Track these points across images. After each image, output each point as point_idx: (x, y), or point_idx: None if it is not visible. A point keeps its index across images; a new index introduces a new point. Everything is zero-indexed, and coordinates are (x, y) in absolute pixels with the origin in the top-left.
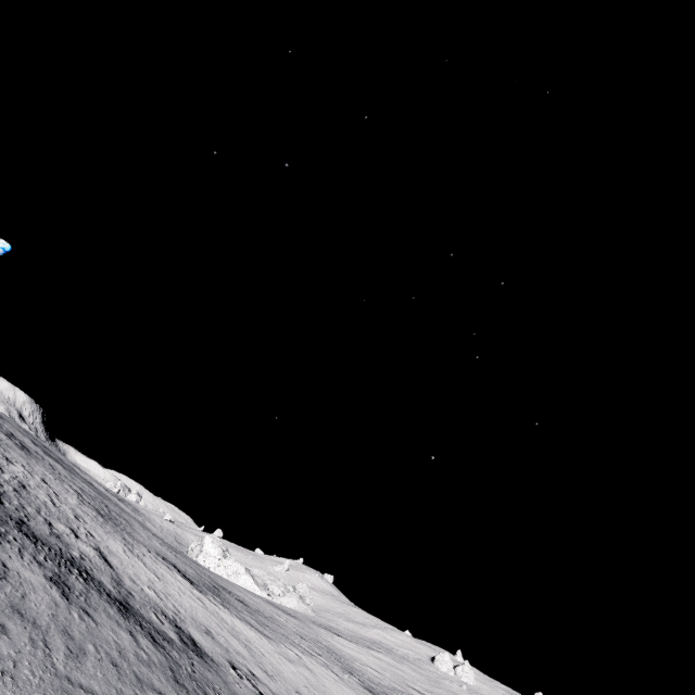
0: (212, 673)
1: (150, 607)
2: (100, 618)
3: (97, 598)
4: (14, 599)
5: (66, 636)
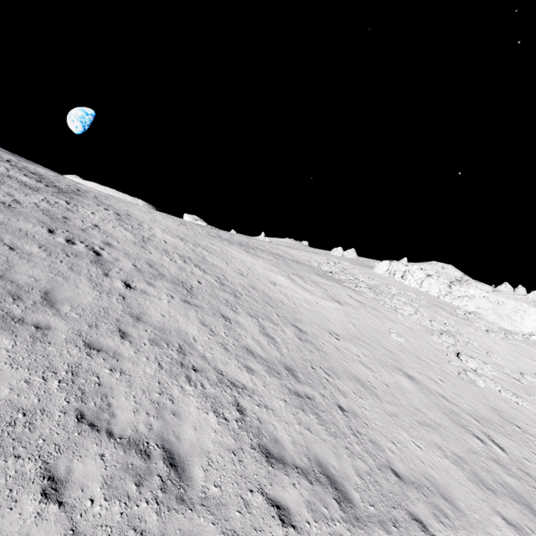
0: None
1: None
2: None
3: None
4: None
5: None
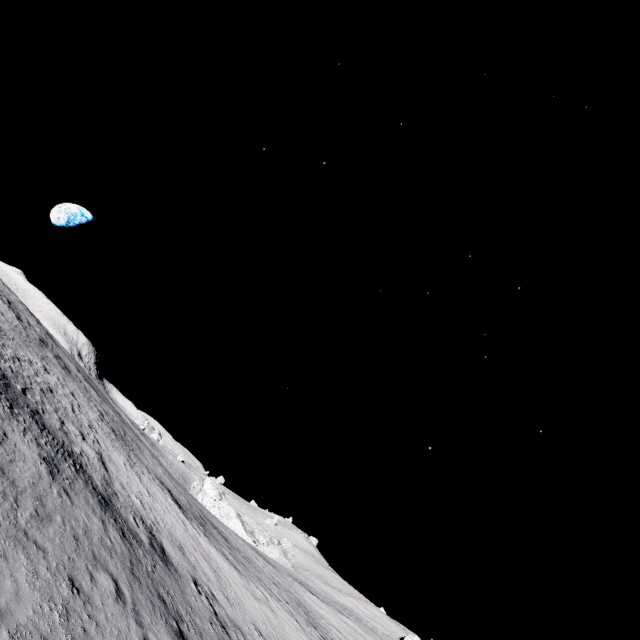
0: (171, 580)
1: (131, 510)
2: (78, 501)
3: (81, 486)
4: (2, 460)
5: (39, 502)
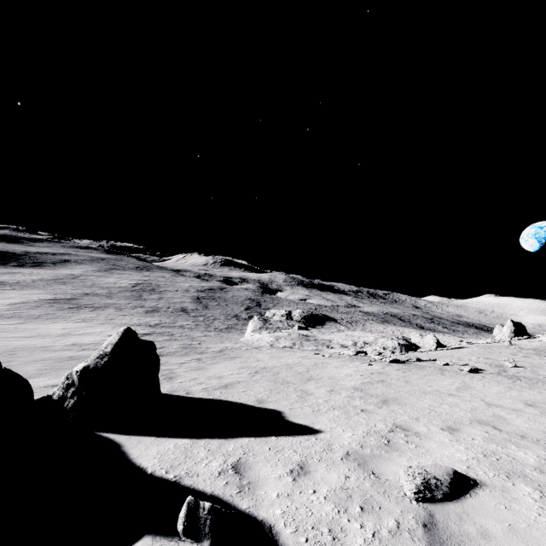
0: None
1: None
2: None
3: None
4: None
5: None
